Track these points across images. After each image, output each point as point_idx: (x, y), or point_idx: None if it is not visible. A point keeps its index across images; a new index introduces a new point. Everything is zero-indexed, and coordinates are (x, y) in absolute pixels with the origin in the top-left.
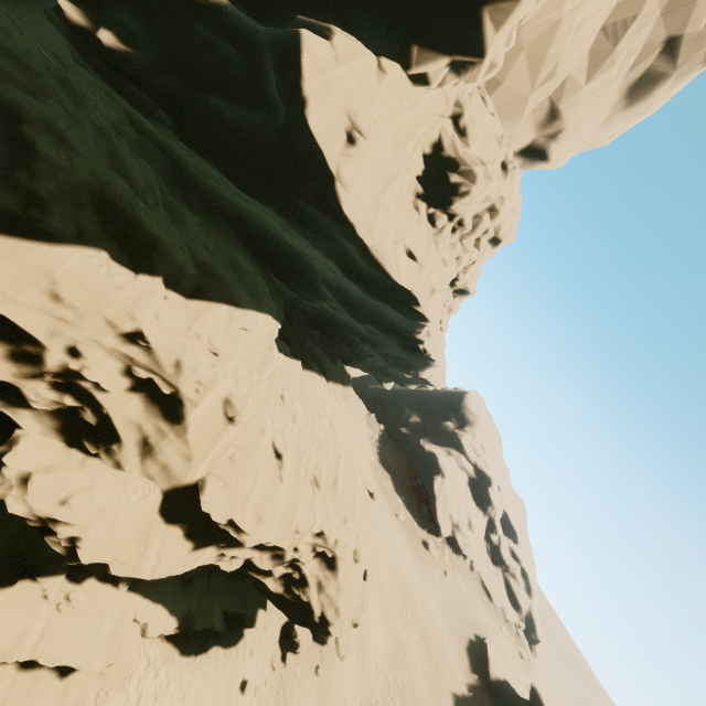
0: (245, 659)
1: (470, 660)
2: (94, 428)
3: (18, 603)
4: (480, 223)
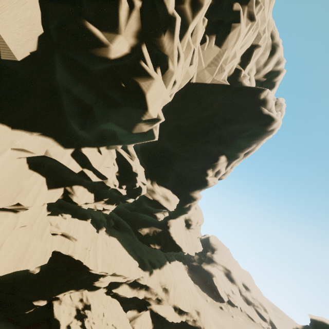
0: None
1: None
2: (160, 300)
3: None
4: (197, 225)
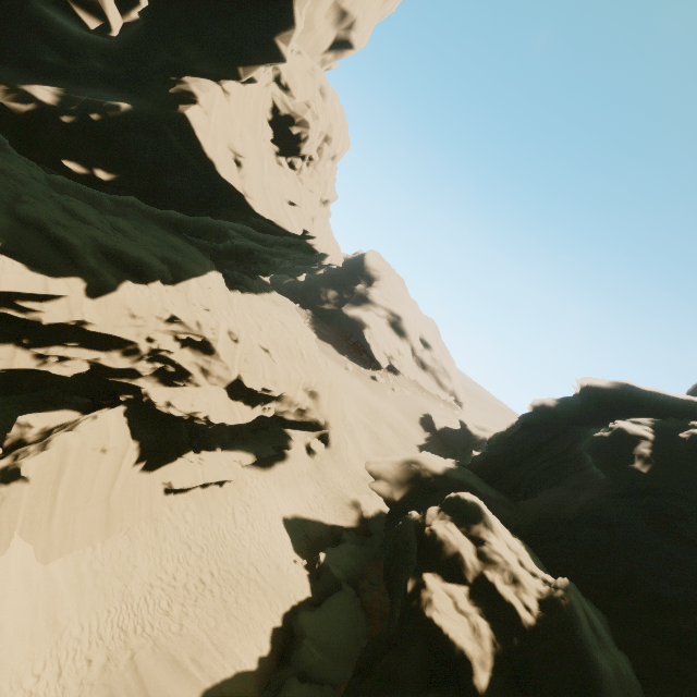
0: (294, 464)
1: (423, 427)
2: (174, 374)
3: (184, 466)
4: (323, 152)
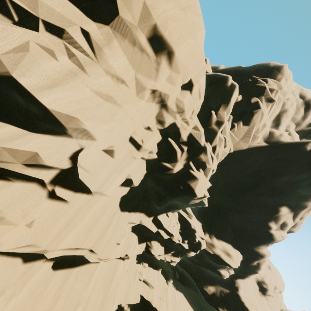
0: None
1: None
2: None
3: None
4: (276, 291)
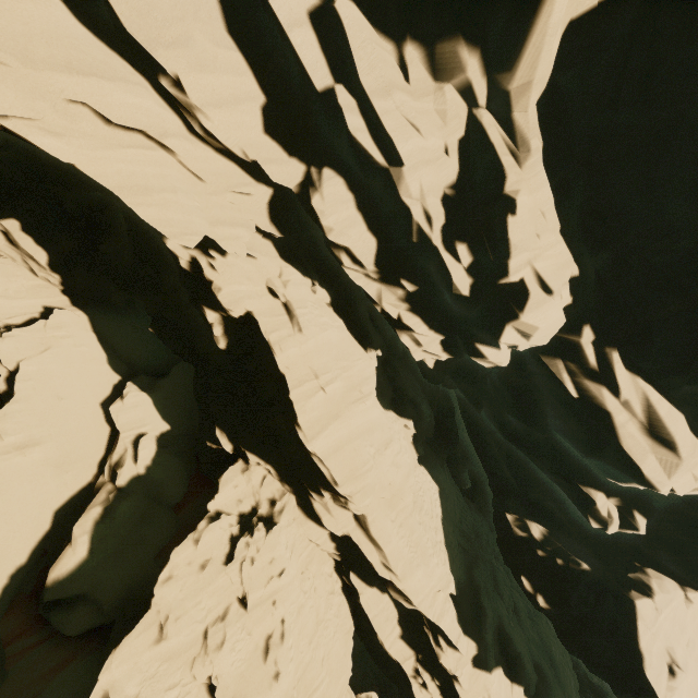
0: None
1: None
2: None
3: None
4: None
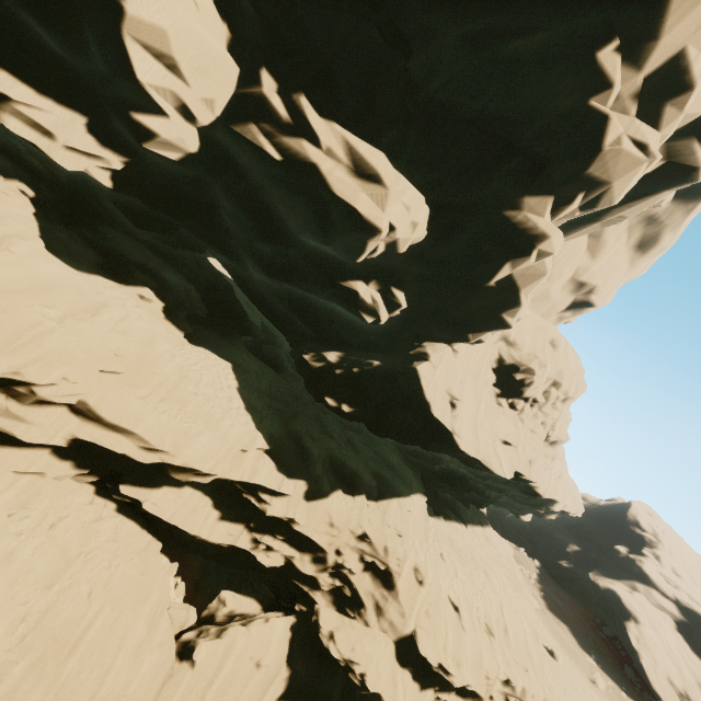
0: None
1: None
2: (348, 599)
3: None
4: (549, 395)
